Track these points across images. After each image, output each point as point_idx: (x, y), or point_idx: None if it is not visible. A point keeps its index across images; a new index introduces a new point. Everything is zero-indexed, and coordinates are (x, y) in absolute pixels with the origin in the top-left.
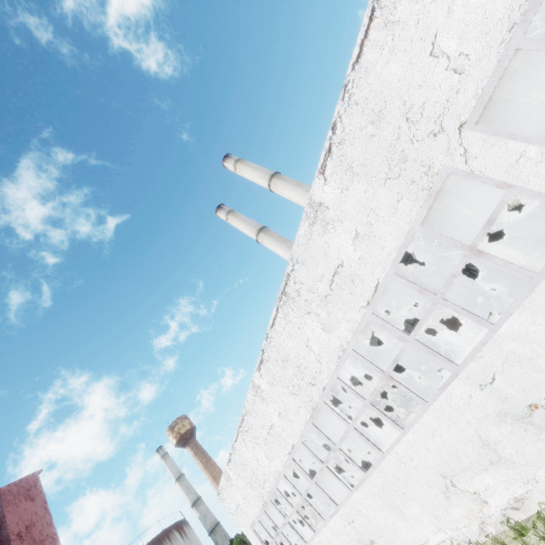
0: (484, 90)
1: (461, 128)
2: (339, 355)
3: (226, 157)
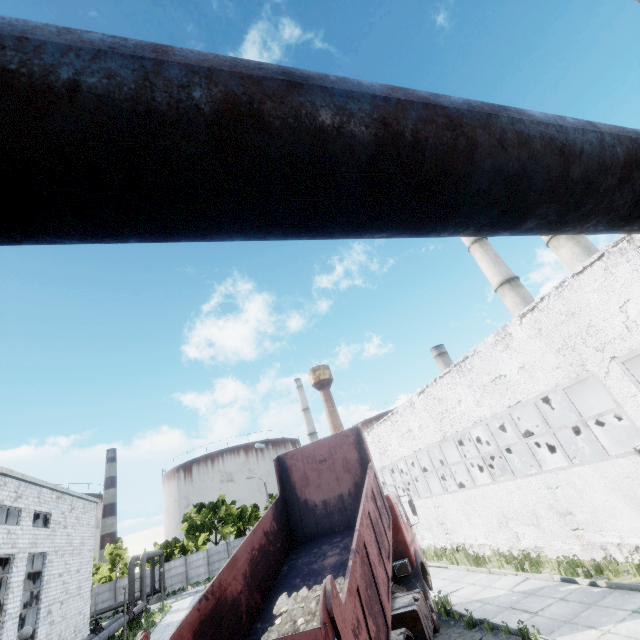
0: (636, 349)
1: (613, 358)
2: (476, 421)
3: None
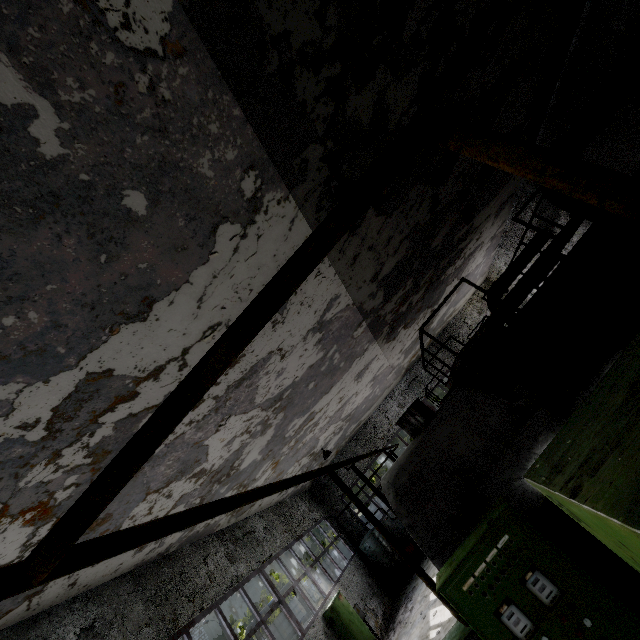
0: None
1: None
2: None
3: None
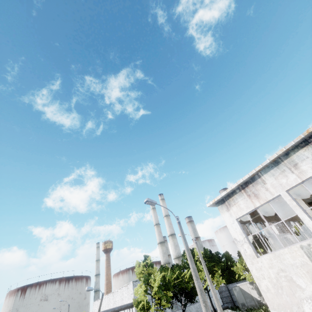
0: None
1: None
2: None
3: (160, 194)
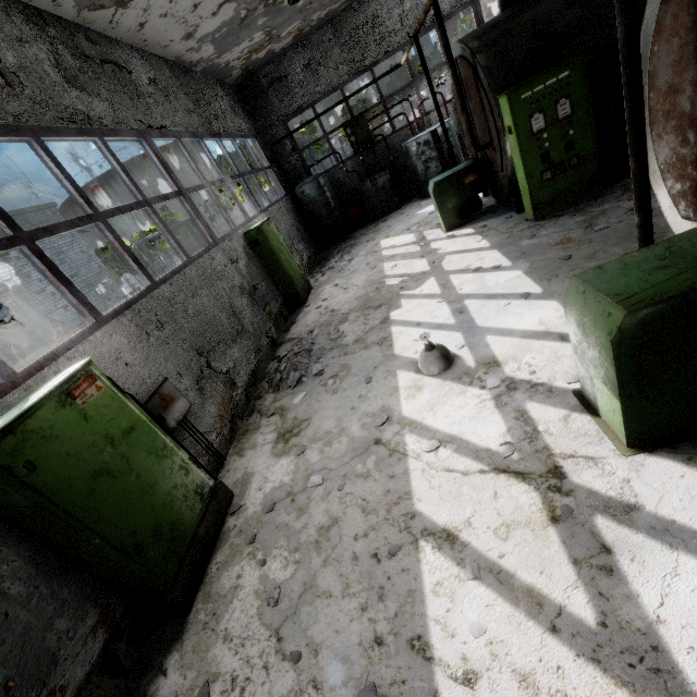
0: None
1: None
2: None
3: None
